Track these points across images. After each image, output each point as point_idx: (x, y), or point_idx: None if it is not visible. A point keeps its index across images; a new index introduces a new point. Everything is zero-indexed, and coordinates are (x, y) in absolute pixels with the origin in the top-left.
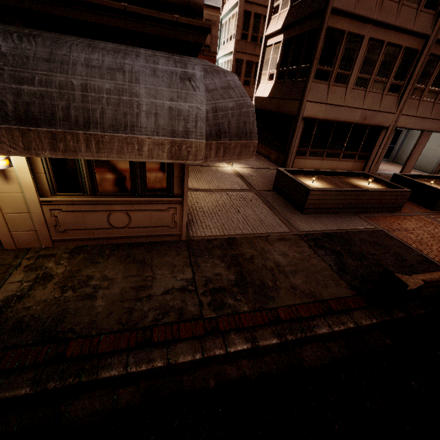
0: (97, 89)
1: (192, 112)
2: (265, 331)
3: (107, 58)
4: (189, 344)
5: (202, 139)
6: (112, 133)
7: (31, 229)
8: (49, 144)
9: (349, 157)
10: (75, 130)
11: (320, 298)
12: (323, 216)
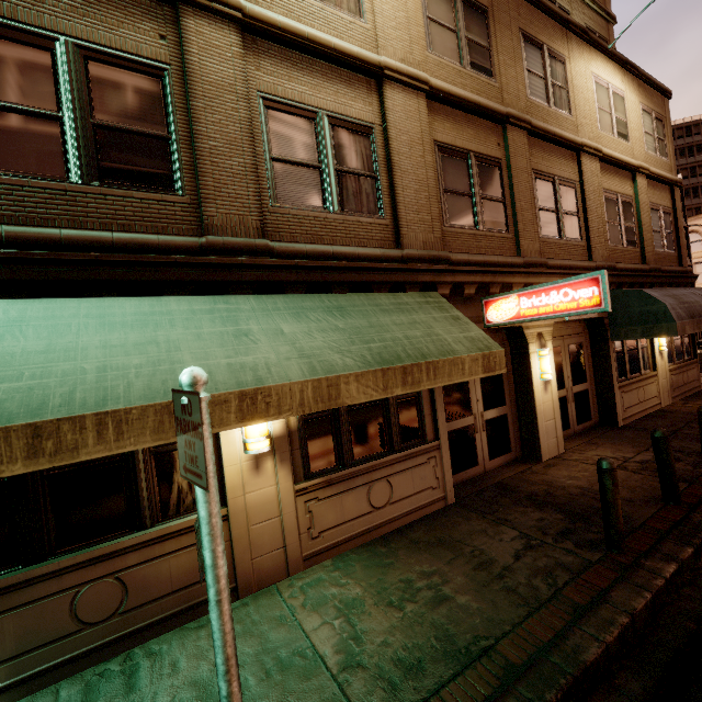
0: None
1: None
2: None
3: None
4: None
5: None
6: None
7: (667, 390)
8: None
9: None
10: None
11: None
12: None
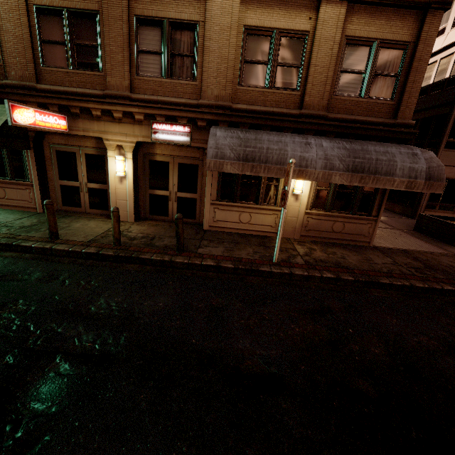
0: (381, 160)
1: (419, 168)
2: None
3: (381, 148)
4: (417, 281)
5: (423, 180)
6: (384, 177)
7: (294, 227)
8: (358, 180)
9: None
10: (370, 175)
11: None
12: None
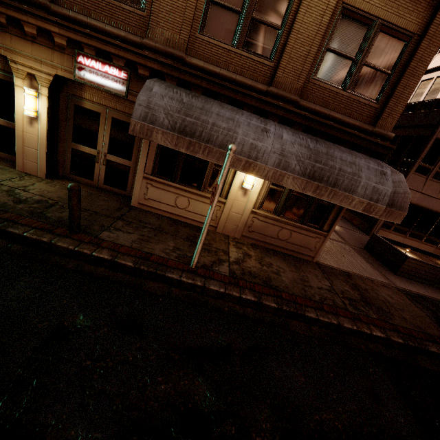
0: (345, 171)
1: (383, 191)
2: (392, 333)
3: (348, 157)
4: (347, 320)
5: (384, 206)
6: (343, 192)
7: (236, 224)
8: (313, 189)
9: (431, 243)
10: (328, 187)
11: (426, 332)
12: (414, 282)
